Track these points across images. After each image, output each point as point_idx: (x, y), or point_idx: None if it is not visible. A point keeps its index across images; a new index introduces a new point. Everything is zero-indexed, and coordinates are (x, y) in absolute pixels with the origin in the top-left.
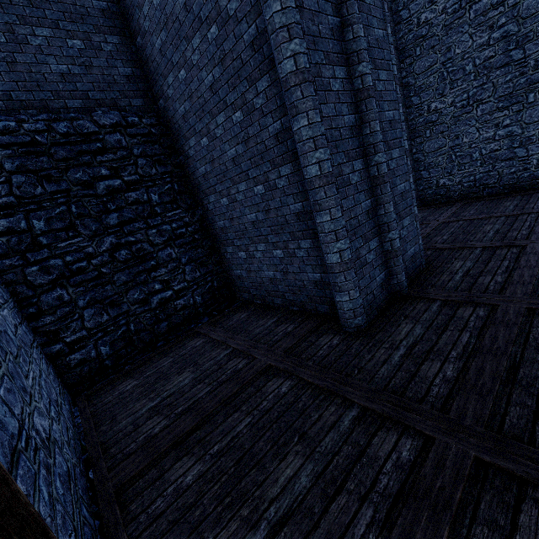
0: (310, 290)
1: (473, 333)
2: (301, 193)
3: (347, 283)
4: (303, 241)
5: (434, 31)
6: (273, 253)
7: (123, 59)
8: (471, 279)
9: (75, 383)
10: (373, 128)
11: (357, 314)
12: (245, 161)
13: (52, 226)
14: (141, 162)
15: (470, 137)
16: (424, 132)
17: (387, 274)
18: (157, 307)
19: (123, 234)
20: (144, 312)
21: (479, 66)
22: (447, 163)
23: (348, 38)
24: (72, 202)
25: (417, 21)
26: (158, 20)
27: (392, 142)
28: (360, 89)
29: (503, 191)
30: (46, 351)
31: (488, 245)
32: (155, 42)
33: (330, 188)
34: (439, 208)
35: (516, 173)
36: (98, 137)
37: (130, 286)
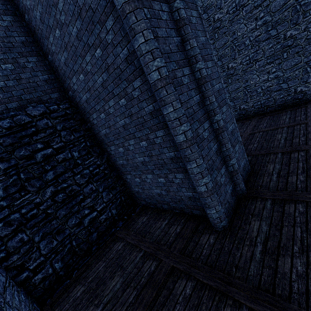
0: (186, 201)
1: (302, 228)
2: (173, 147)
3: (213, 202)
4: (178, 174)
5: (224, 24)
6: (158, 180)
7: (41, 70)
8: (283, 179)
9: (41, 295)
10: (211, 100)
11: (222, 219)
12: (131, 127)
13: (9, 192)
14: (63, 134)
15: (254, 80)
16: (227, 80)
17: (233, 185)
18: (89, 225)
19: (58, 183)
20: (80, 231)
21: (253, 41)
22: (243, 96)
23: (187, 48)
24: (20, 171)
25: (213, 19)
26: (60, 46)
27: (221, 103)
28: (200, 78)
29: (278, 108)
30: (17, 280)
31: (285, 150)
32: (60, 58)
33: (194, 147)
34: (244, 123)
35: (284, 97)
36: (32, 124)
37: (68, 217)
